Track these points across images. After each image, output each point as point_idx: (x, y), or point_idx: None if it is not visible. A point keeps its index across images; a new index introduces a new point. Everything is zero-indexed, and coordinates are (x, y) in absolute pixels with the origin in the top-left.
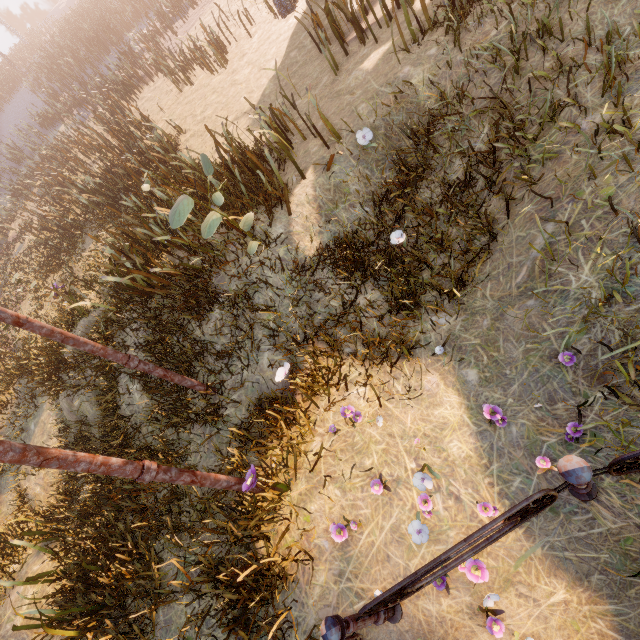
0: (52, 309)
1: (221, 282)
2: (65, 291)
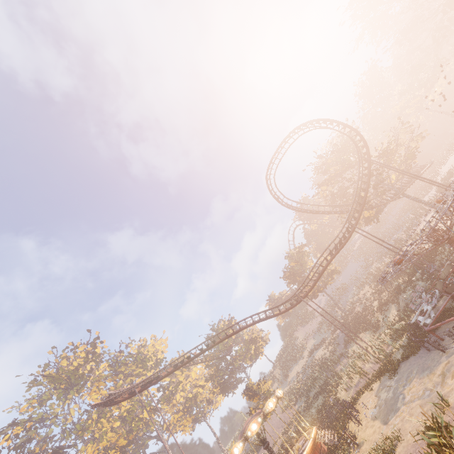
0: (385, 298)
1: (436, 258)
2: (391, 291)
